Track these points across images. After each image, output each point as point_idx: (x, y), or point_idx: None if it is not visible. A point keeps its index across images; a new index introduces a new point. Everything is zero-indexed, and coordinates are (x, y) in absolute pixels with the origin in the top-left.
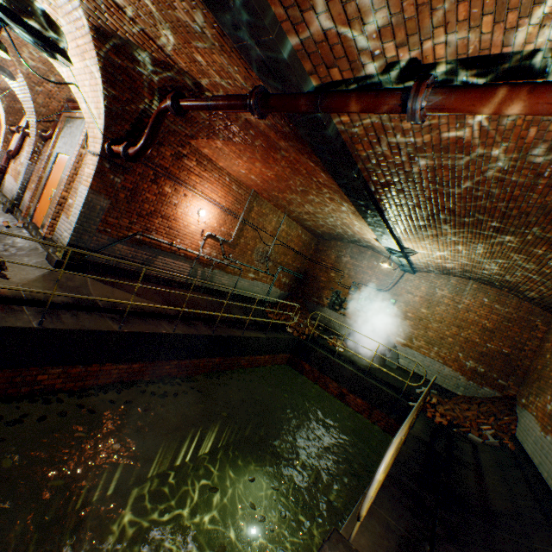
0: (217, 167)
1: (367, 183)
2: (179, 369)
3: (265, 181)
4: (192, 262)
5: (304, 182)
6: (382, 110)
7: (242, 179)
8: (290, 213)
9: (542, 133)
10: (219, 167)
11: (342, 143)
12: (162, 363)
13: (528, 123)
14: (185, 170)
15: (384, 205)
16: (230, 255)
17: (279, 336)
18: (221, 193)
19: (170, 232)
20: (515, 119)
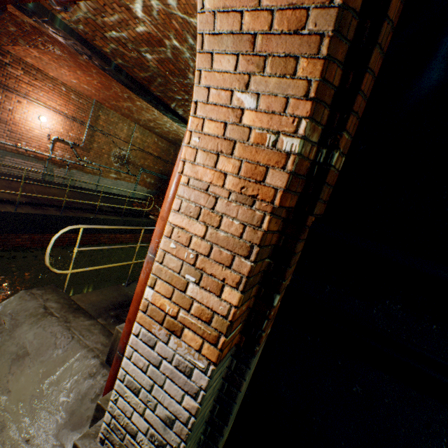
0: (49, 77)
1: (136, 80)
2: (33, 242)
3: (98, 90)
4: (46, 163)
5: (122, 88)
6: (44, 0)
7: (80, 90)
8: (139, 122)
9: (180, 25)
10: (51, 77)
11: (83, 40)
12: (12, 237)
13: (167, 17)
14: (13, 78)
15: (166, 101)
16: (85, 158)
17: (137, 220)
18: (60, 102)
19: (12, 135)
20: (159, 14)
